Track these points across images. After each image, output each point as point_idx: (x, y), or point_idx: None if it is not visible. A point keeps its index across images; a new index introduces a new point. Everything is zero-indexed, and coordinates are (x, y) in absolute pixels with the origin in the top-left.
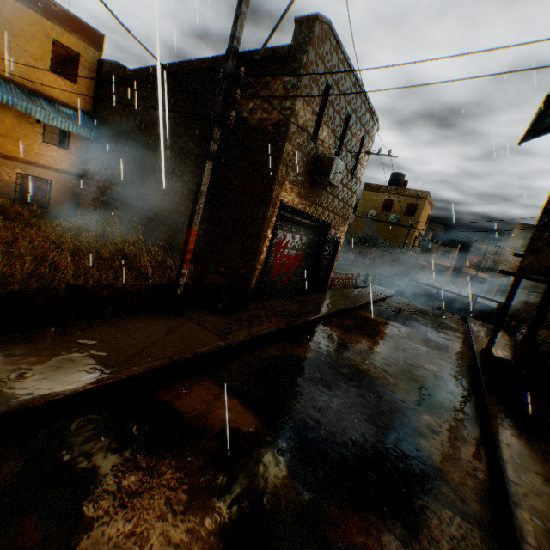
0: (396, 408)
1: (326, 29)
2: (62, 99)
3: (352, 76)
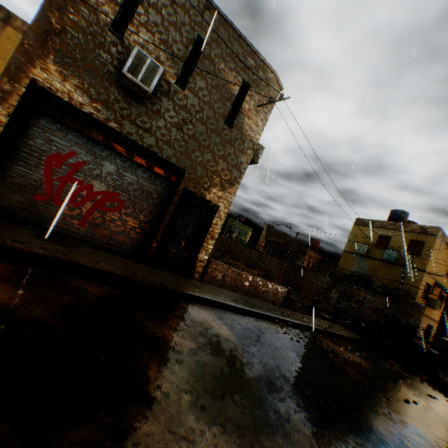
0: None
1: None
2: None
3: None
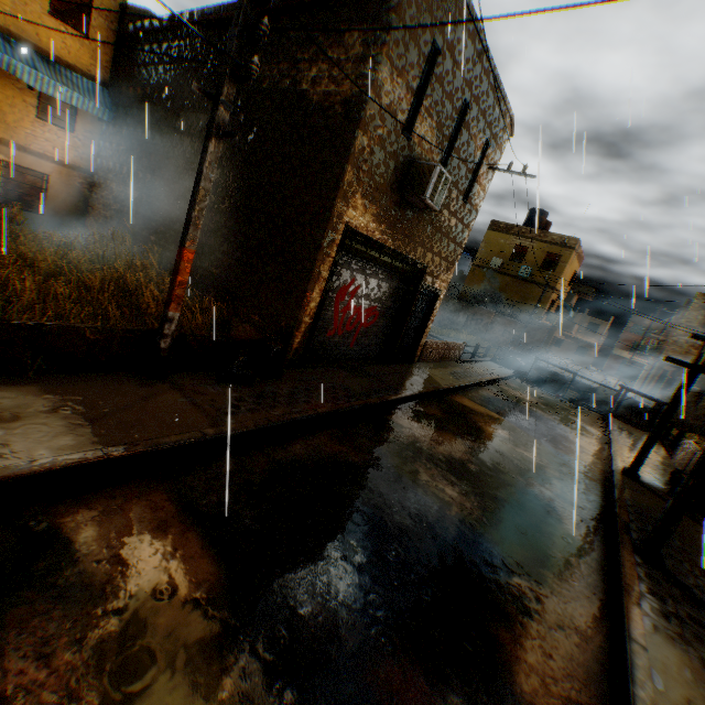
0: (471, 562)
1: None
2: (66, 58)
3: (477, 42)
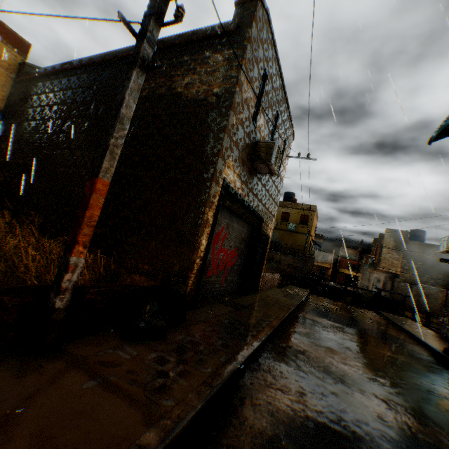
0: None
1: (265, 17)
2: None
3: (280, 79)
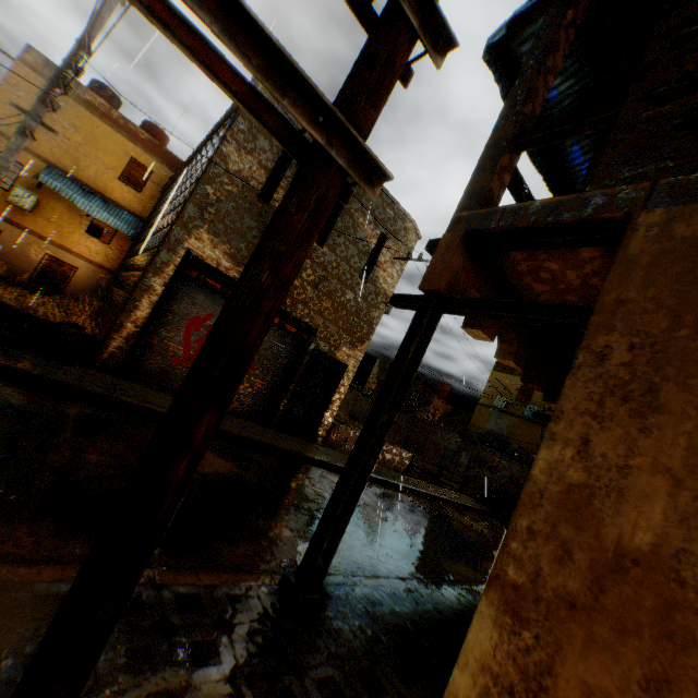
0: None
1: None
2: (121, 202)
3: None
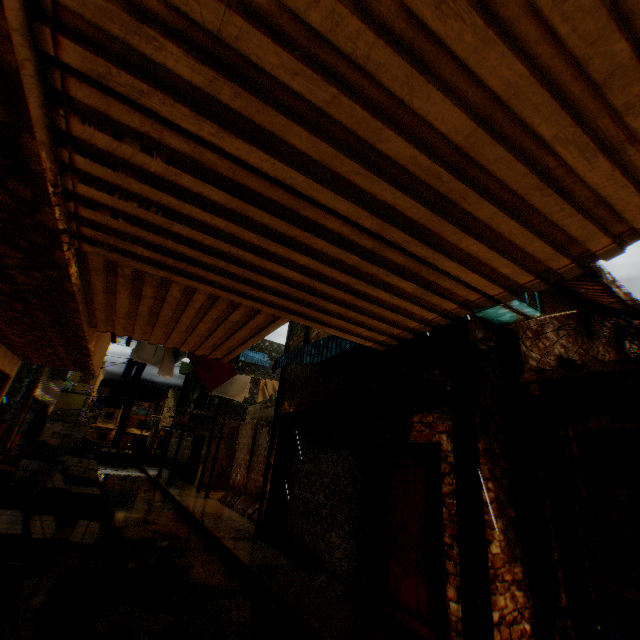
0: (131, 494)
1: None
2: None
3: None
